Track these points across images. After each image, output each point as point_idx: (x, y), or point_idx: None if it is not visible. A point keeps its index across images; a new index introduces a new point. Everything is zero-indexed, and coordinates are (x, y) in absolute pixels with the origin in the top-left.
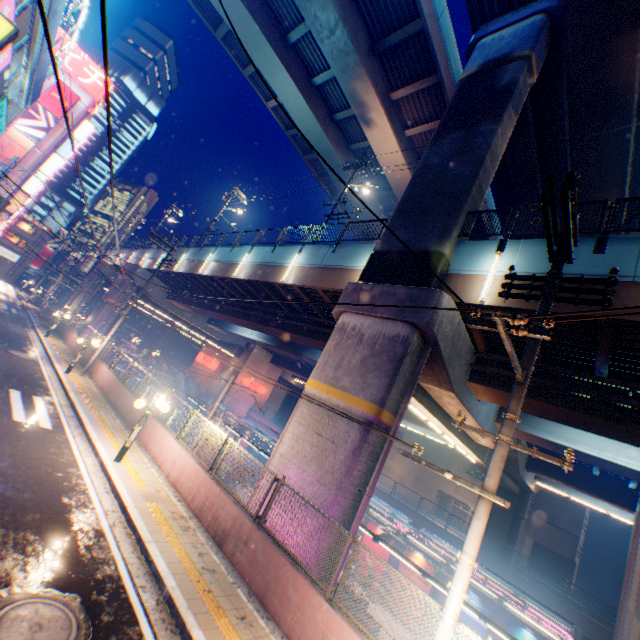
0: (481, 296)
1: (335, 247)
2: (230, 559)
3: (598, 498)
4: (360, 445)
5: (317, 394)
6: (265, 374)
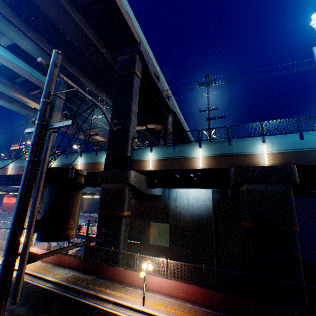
0: None
1: (22, 159)
2: (1, 249)
3: None
4: None
5: None
6: None
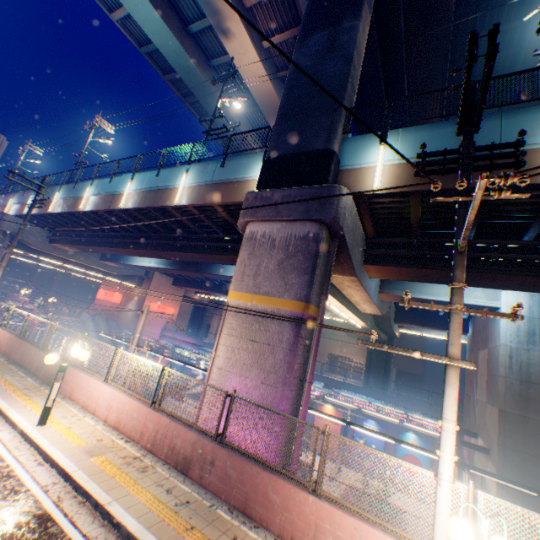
0: (375, 186)
1: (223, 161)
2: (200, 483)
3: (443, 330)
4: (295, 341)
5: (242, 304)
6: (170, 296)
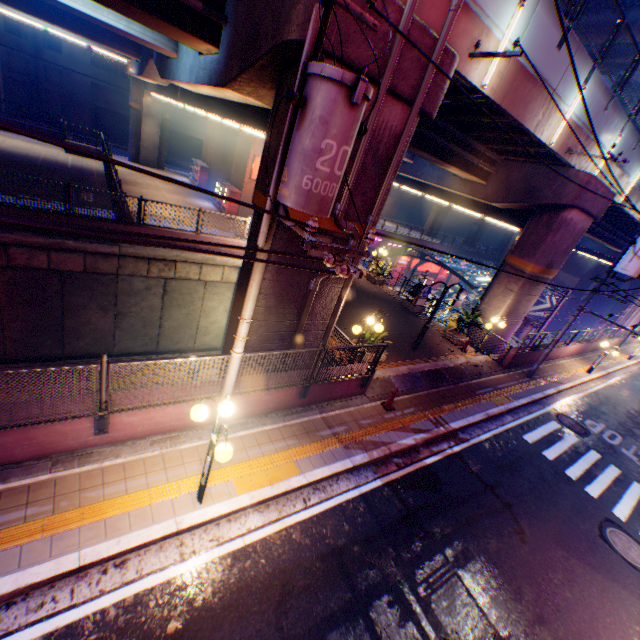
0: None
1: None
2: None
3: None
4: None
5: None
6: None
